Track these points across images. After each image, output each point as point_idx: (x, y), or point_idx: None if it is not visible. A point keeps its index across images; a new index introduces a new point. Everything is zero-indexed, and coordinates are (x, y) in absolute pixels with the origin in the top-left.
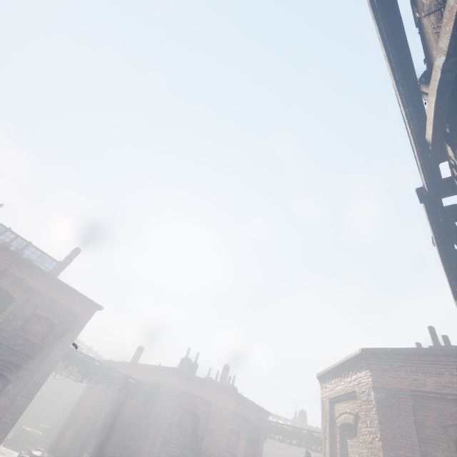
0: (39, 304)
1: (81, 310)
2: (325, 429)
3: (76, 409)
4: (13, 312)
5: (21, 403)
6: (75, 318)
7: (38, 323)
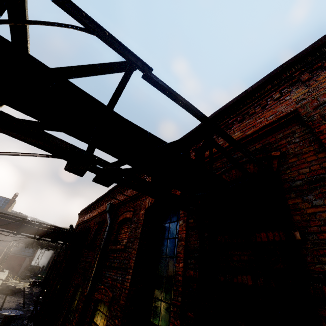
0: None
1: None
2: None
3: (52, 262)
4: None
5: None
6: None
7: None
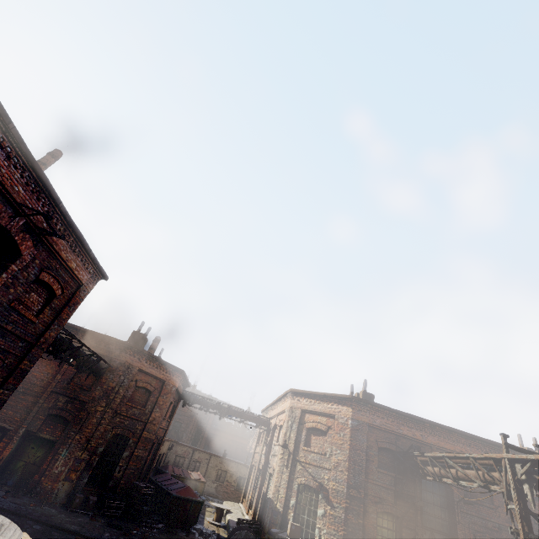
0: (46, 264)
1: (86, 279)
2: (293, 425)
3: None
4: (13, 273)
5: (2, 396)
6: (78, 289)
7: (35, 291)
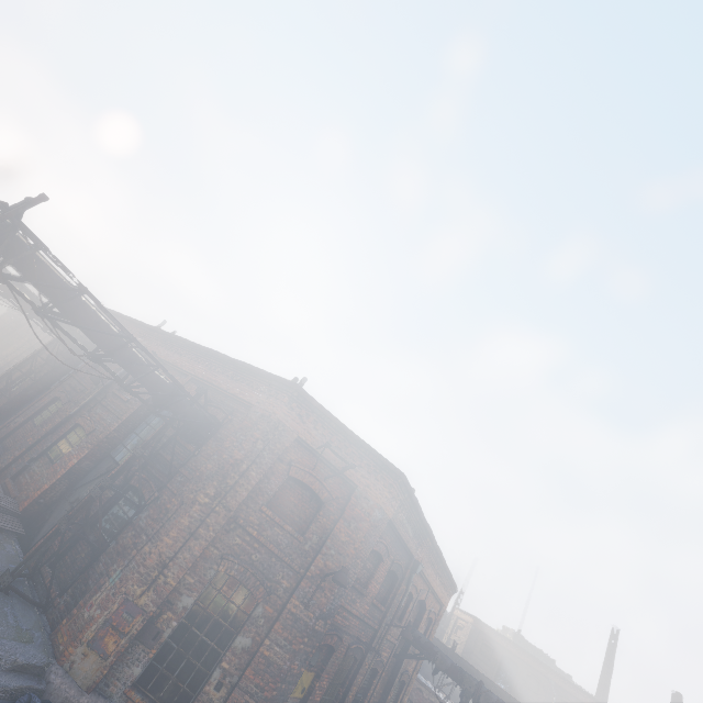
0: None
1: None
2: None
3: None
4: None
5: None
6: None
7: None
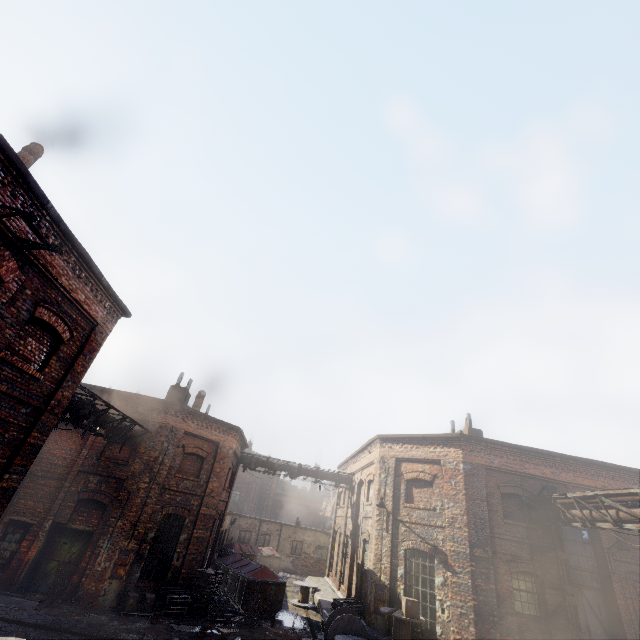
0: (41, 296)
1: (102, 317)
2: (387, 479)
3: None
4: None
5: (9, 483)
6: (92, 331)
7: (33, 336)
